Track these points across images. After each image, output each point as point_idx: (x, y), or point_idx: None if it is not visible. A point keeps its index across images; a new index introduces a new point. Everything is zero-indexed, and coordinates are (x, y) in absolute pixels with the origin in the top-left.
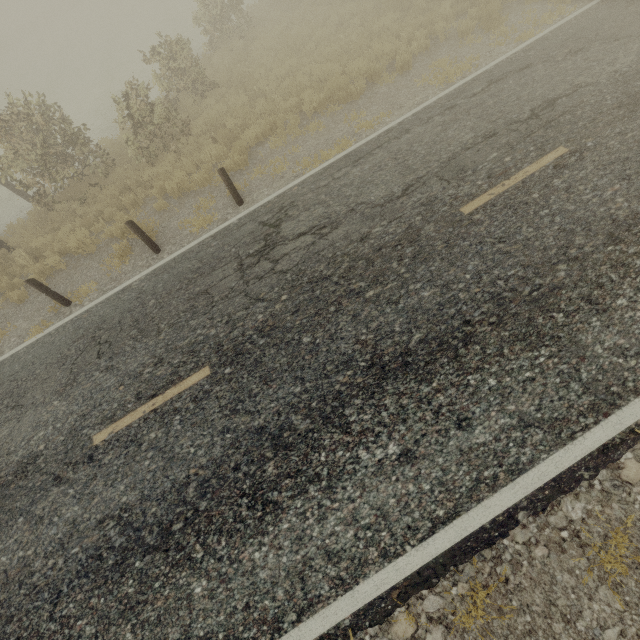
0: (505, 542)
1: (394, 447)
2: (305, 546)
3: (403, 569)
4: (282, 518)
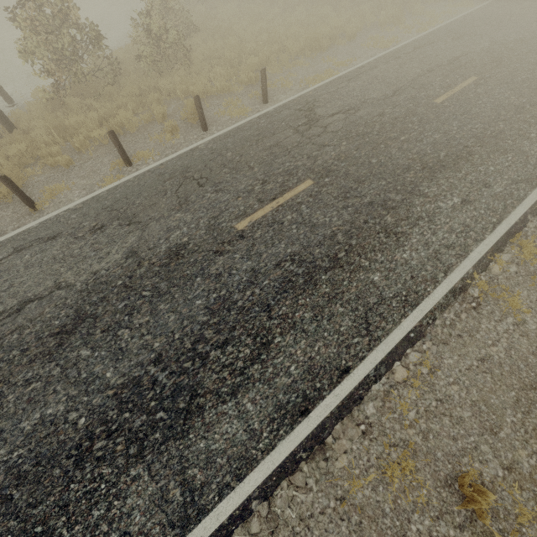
0: (526, 229)
1: (457, 199)
2: (431, 246)
3: (488, 244)
4: (410, 238)
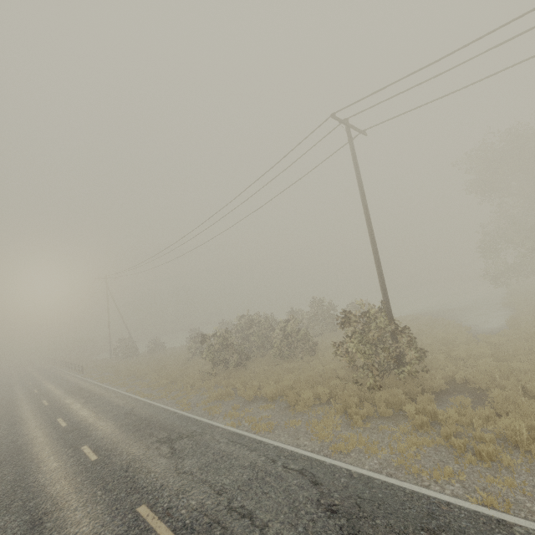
0: None
1: None
2: None
3: None
4: None
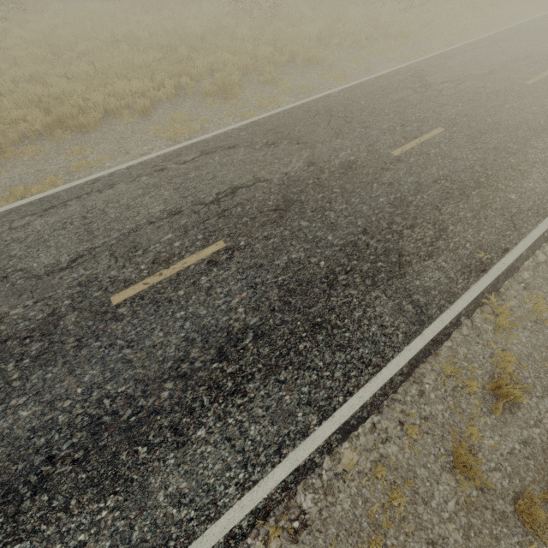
0: None
1: None
2: None
3: None
4: None
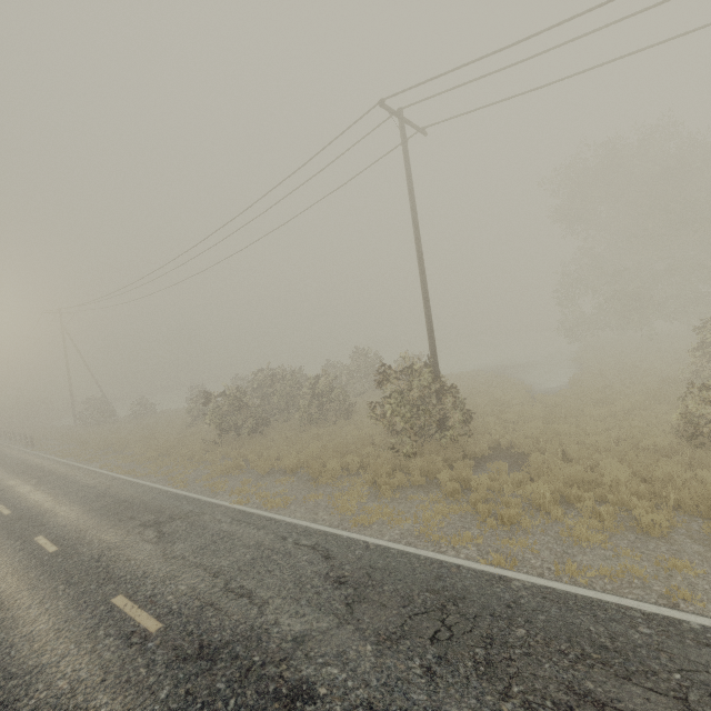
0: None
1: None
2: None
3: None
4: None
